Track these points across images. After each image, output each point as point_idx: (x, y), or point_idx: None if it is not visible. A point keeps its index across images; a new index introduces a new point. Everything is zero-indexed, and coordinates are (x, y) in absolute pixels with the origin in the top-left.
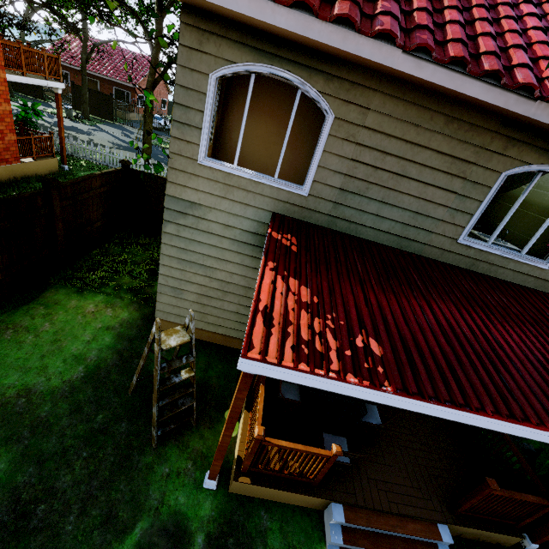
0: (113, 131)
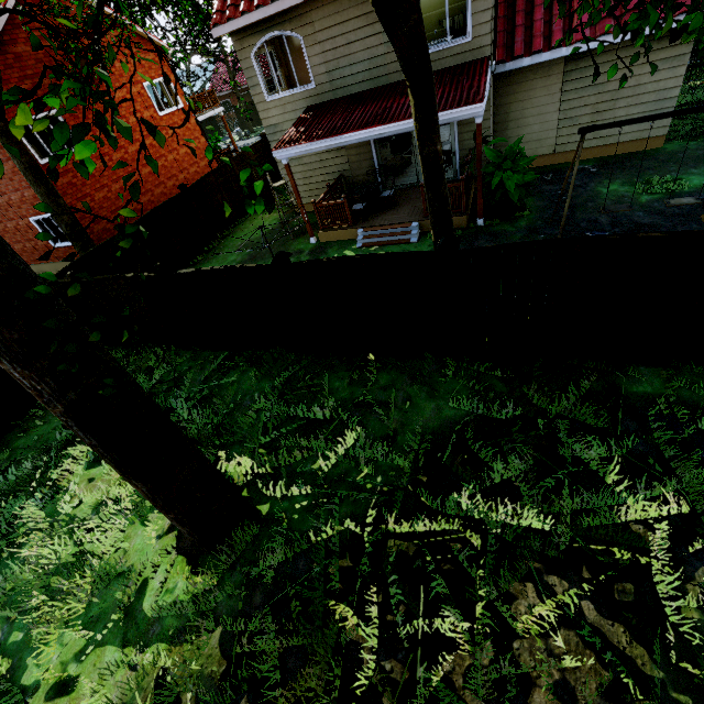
0: None
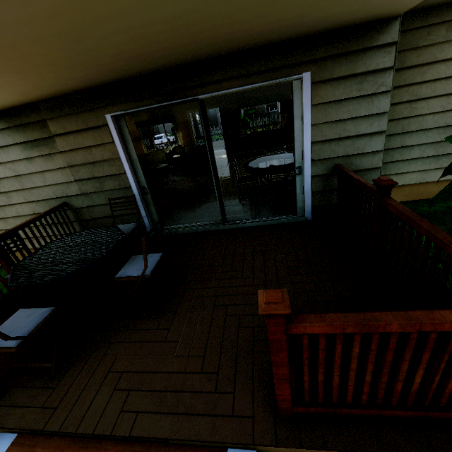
0: None
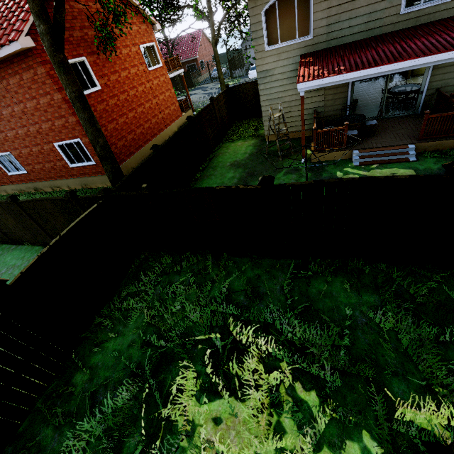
0: (197, 92)
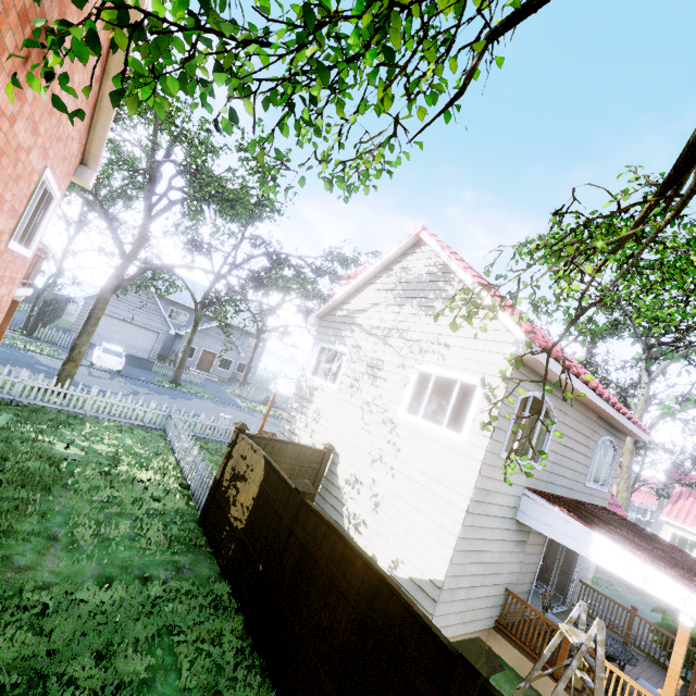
0: None
